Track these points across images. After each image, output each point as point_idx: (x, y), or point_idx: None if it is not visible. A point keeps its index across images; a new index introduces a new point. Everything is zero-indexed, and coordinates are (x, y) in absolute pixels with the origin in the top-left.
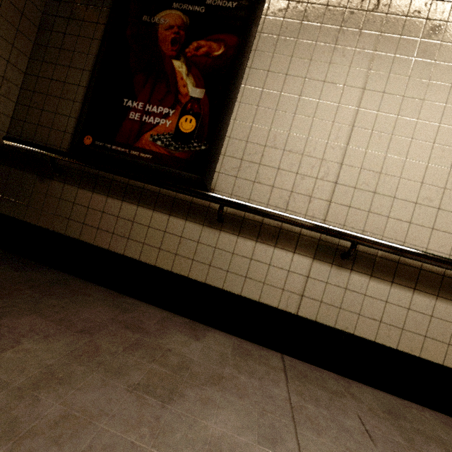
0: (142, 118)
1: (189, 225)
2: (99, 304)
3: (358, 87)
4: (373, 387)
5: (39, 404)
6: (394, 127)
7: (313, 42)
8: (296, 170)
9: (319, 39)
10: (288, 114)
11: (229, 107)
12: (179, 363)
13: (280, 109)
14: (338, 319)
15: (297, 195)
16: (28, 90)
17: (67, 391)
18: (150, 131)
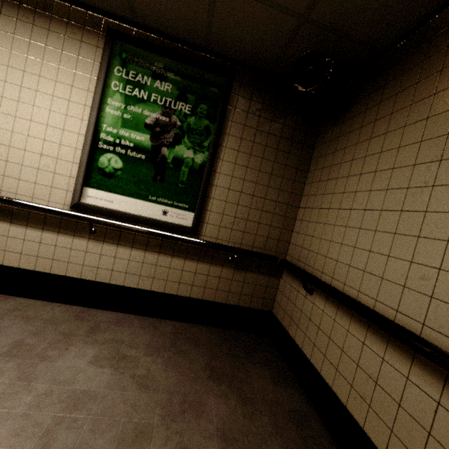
0: None
1: None
2: None
3: None
4: (34, 299)
5: None
6: (16, 110)
7: None
8: None
9: None
10: None
11: None
12: None
13: None
14: None
15: None
16: None
17: None
18: None
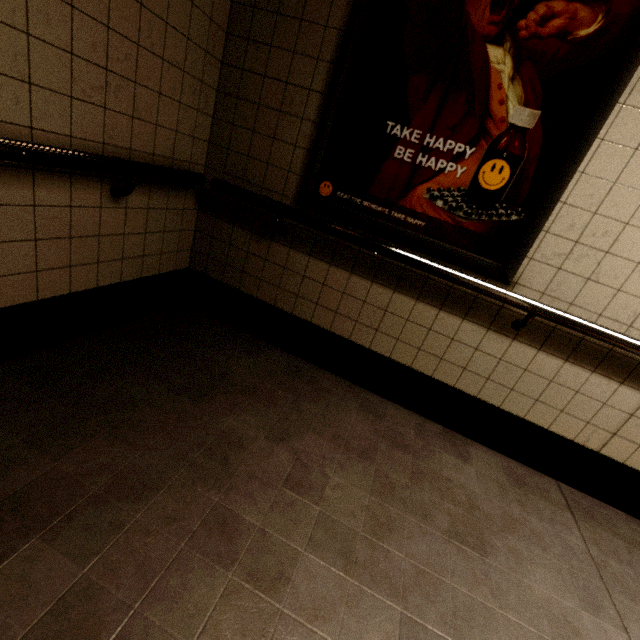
0: (416, 158)
1: (467, 326)
2: (348, 406)
3: None
4: None
5: (391, 556)
6: None
7: None
8: None
9: None
10: None
11: (582, 152)
12: (466, 500)
13: None
14: None
15: None
16: (229, 95)
17: (401, 541)
18: (426, 181)
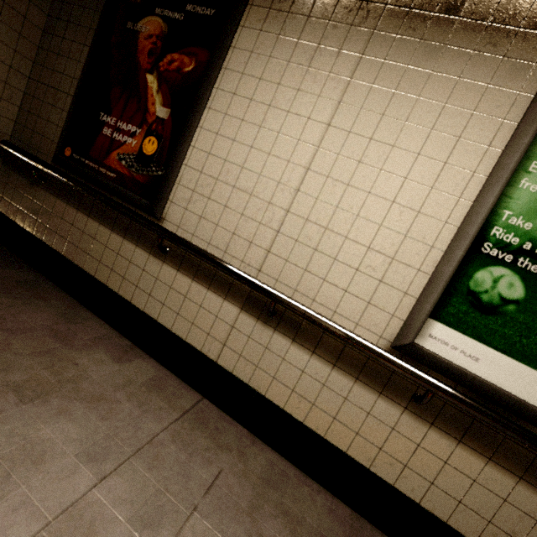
0: (113, 134)
1: (138, 251)
2: (49, 310)
3: (323, 122)
4: (282, 455)
5: None
6: (352, 176)
7: (285, 62)
8: (242, 211)
9: (293, 59)
10: (245, 146)
11: (188, 132)
12: (73, 377)
13: (238, 140)
14: (253, 377)
15: (238, 238)
16: (30, 95)
17: None
18: (118, 149)
